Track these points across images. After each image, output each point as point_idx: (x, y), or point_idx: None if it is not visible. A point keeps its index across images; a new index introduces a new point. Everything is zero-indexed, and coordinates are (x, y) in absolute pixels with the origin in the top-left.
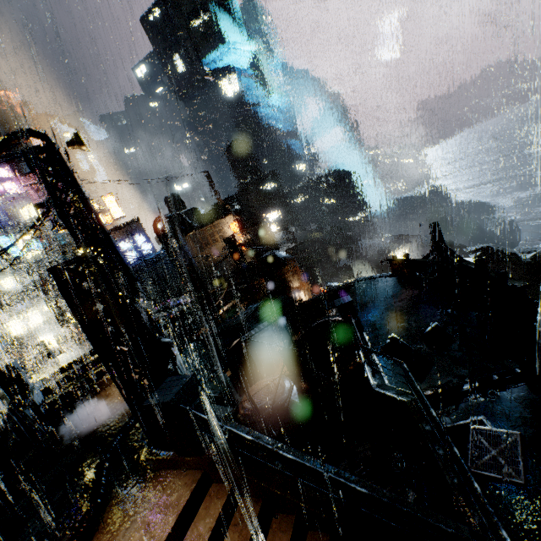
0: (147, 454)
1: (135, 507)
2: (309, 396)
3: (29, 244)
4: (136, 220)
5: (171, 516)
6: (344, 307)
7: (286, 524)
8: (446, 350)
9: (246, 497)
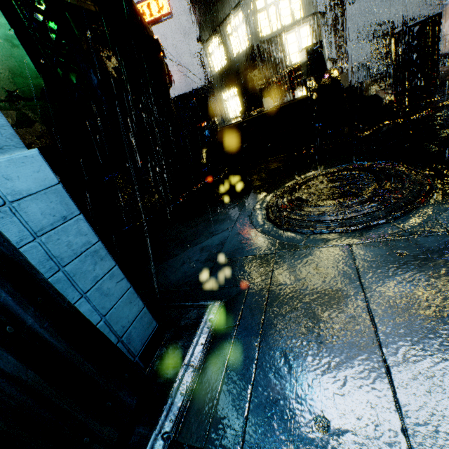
0: None
1: None
2: None
3: None
4: None
5: None
6: None
7: None
8: None
9: None
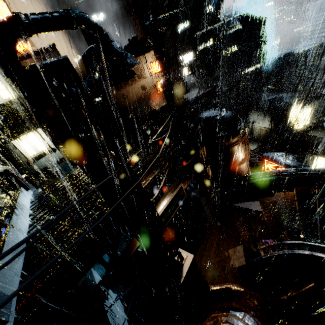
0: None
1: None
2: None
3: None
4: (52, 46)
5: None
6: None
7: None
8: None
9: None
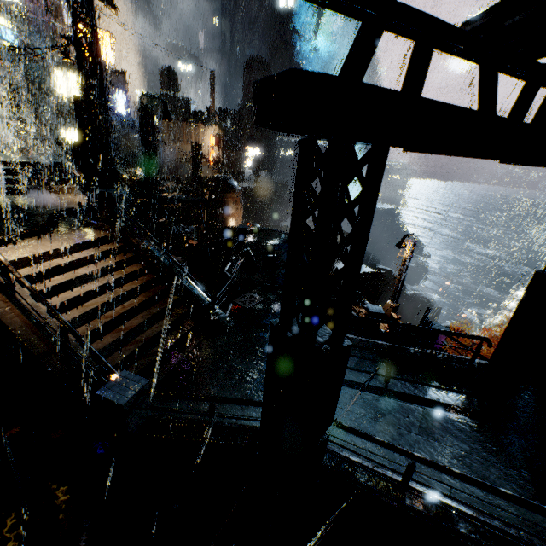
0: (85, 219)
1: (74, 232)
2: (194, 276)
3: (3, 31)
4: (122, 71)
5: (92, 237)
6: (241, 230)
7: (141, 266)
8: (273, 272)
9: (128, 253)
